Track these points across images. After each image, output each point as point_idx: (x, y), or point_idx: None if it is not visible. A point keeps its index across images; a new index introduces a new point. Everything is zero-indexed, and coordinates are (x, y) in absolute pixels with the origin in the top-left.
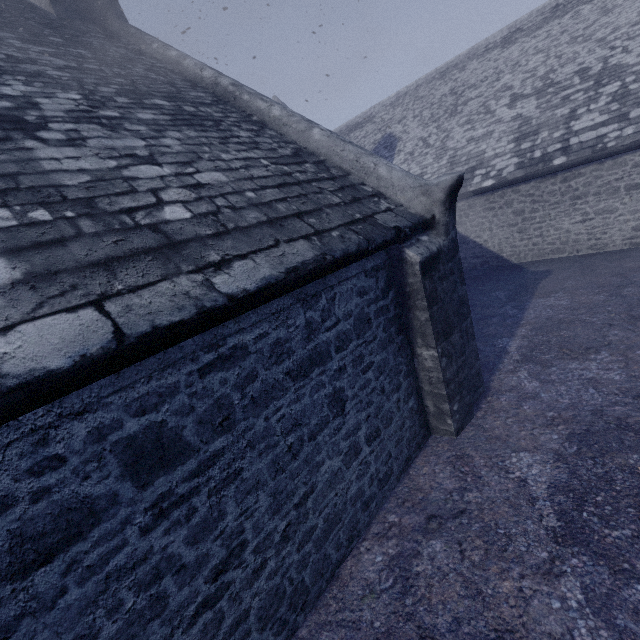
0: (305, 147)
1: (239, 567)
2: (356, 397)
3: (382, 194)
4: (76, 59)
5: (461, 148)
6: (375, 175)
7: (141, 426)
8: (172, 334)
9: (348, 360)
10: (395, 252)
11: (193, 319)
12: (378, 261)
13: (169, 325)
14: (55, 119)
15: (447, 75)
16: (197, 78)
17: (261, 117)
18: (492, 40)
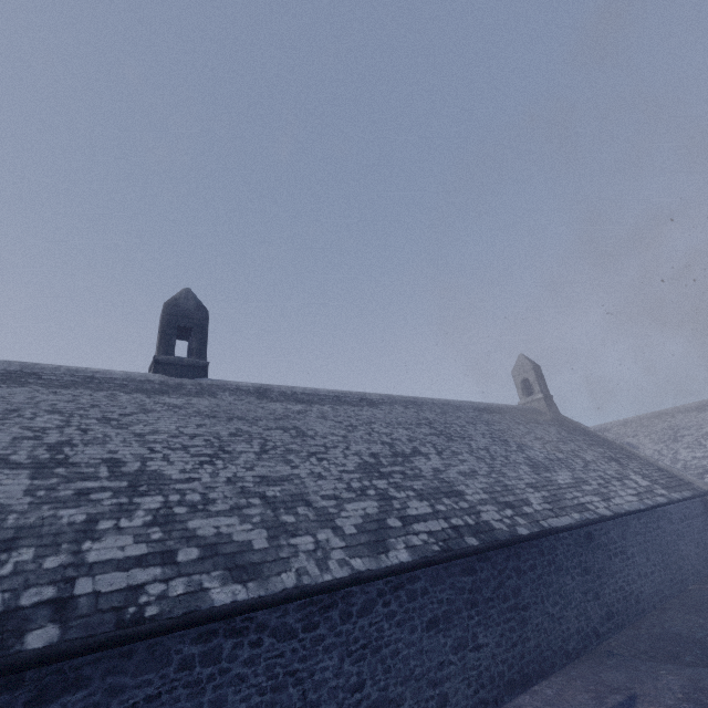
0: (658, 466)
1: (699, 546)
2: (707, 530)
3: (691, 483)
4: (585, 436)
5: (688, 461)
6: (687, 477)
7: (682, 511)
8: (684, 499)
9: (702, 520)
10: (703, 498)
11: (686, 498)
12: (700, 499)
13: (684, 498)
14: (617, 458)
15: (662, 417)
16: (606, 439)
17: (637, 455)
18: (689, 406)
